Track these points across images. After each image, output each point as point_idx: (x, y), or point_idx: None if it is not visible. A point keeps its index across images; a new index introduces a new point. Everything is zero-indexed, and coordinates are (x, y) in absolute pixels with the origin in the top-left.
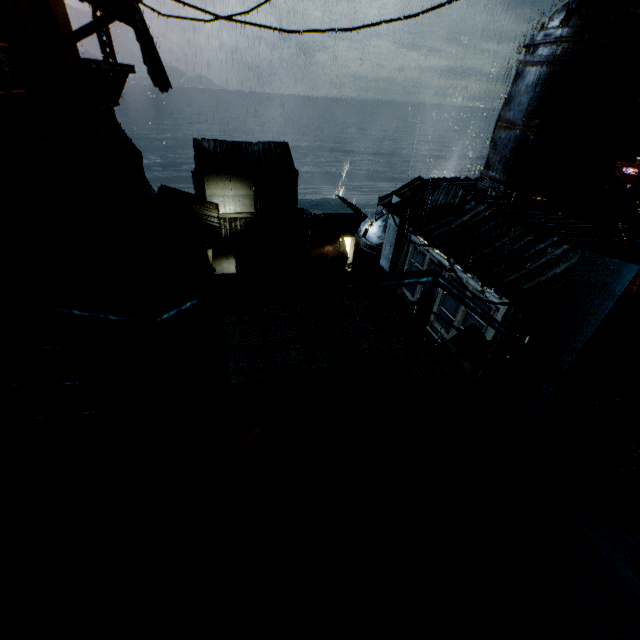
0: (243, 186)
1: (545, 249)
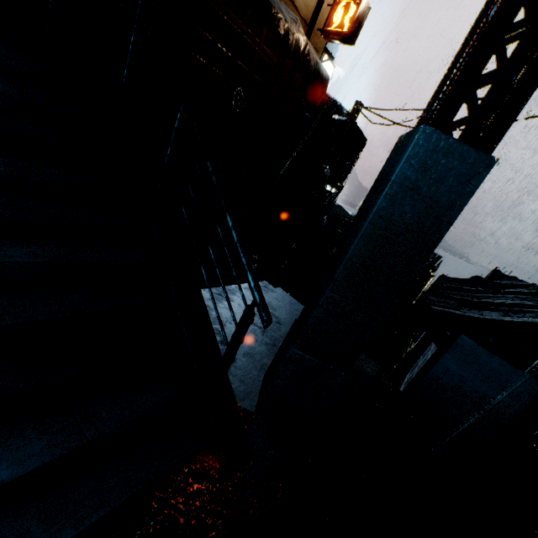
0: None
1: (532, 312)
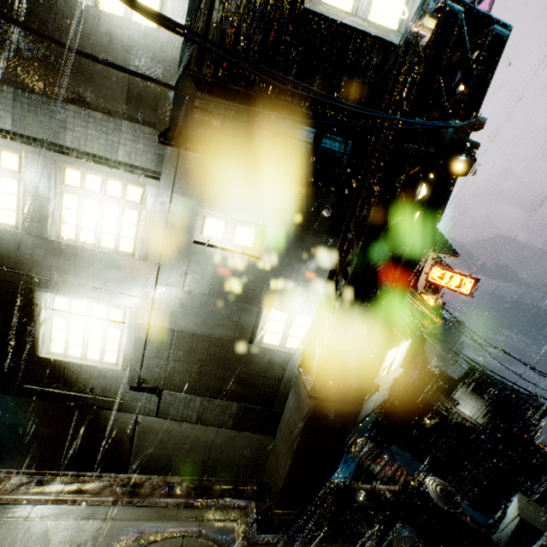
0: (484, 406)
1: None
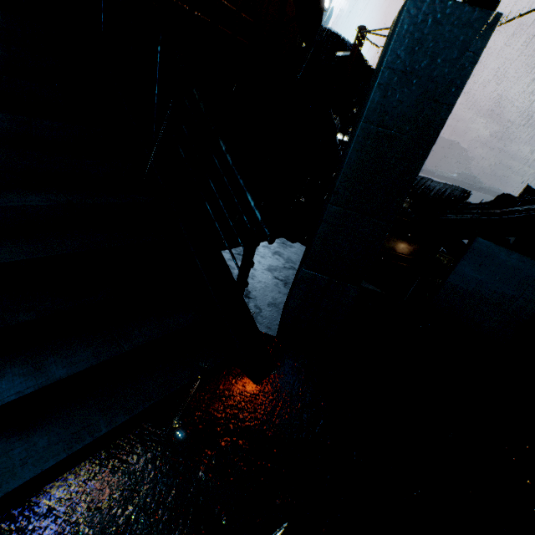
0: None
1: None
